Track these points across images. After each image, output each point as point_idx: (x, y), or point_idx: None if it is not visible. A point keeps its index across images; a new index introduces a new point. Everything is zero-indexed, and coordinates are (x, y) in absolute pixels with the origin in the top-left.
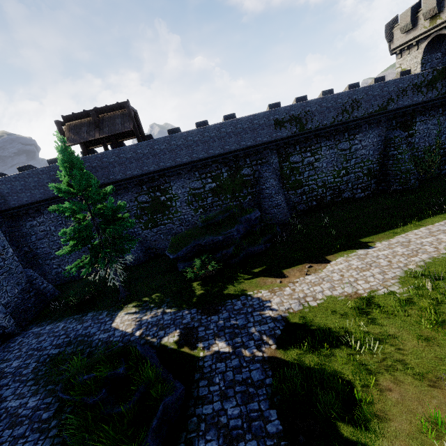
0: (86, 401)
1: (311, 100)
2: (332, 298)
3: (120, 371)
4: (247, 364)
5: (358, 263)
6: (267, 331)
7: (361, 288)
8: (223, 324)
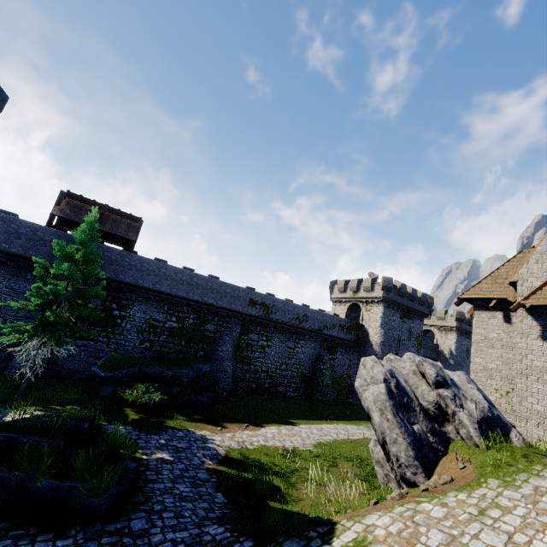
0: (38, 442)
1: (280, 299)
2: (265, 446)
3: (86, 425)
4: (194, 468)
5: (287, 431)
6: (210, 454)
7: (287, 445)
8: (165, 442)
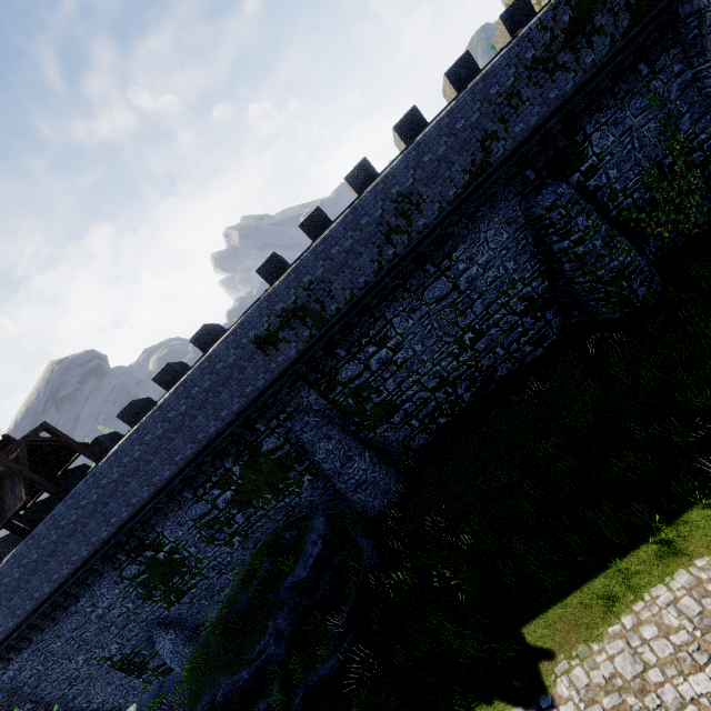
0: None
1: (303, 259)
2: None
3: None
4: None
5: None
6: None
7: None
8: None
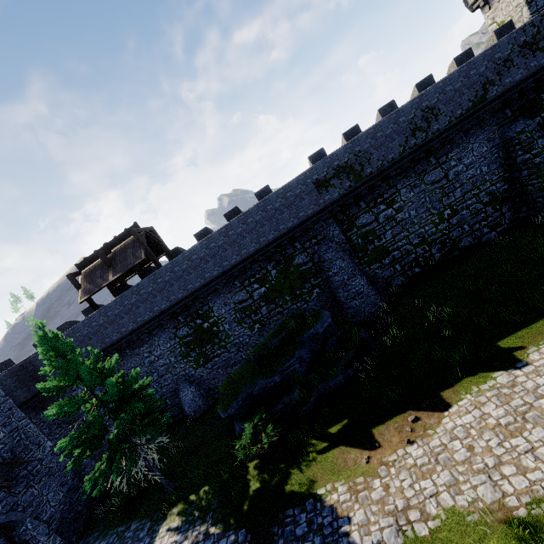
0: None
1: (358, 136)
2: (455, 516)
3: None
4: None
5: (499, 410)
6: None
7: (510, 491)
8: None
